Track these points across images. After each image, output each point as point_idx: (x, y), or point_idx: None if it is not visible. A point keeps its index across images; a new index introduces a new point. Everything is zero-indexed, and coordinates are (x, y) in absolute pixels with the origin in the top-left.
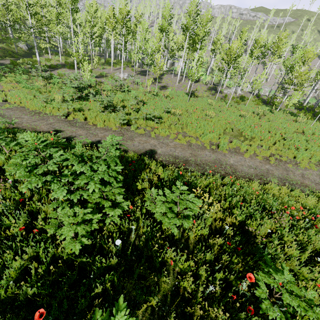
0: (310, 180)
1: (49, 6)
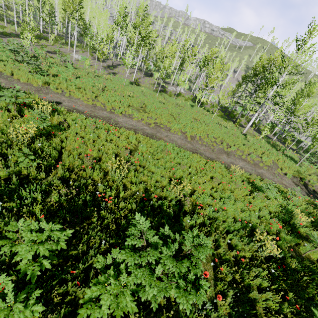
0: (169, 138)
1: None
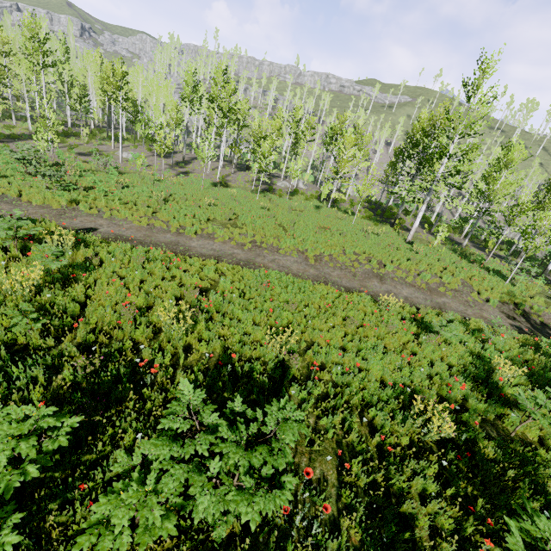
0: (277, 264)
1: (17, 54)
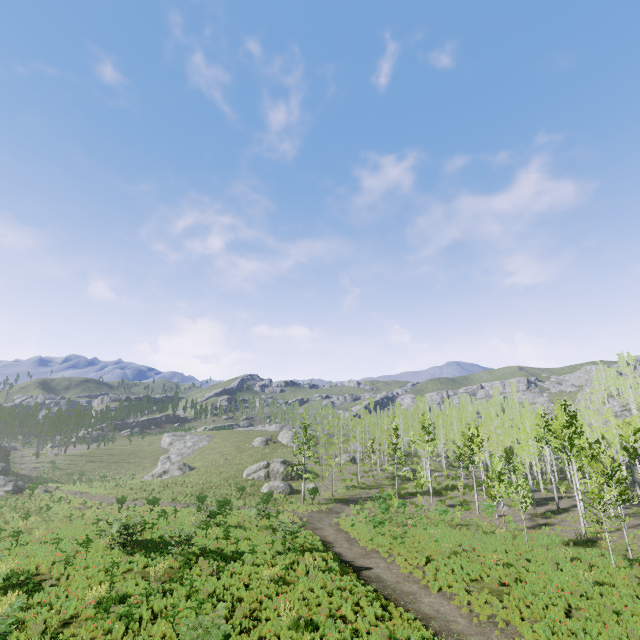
0: None
1: None
